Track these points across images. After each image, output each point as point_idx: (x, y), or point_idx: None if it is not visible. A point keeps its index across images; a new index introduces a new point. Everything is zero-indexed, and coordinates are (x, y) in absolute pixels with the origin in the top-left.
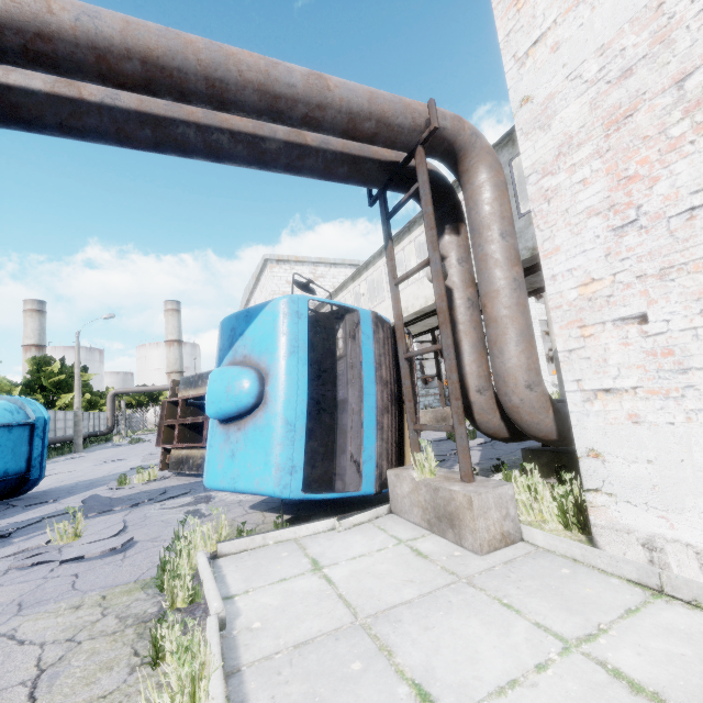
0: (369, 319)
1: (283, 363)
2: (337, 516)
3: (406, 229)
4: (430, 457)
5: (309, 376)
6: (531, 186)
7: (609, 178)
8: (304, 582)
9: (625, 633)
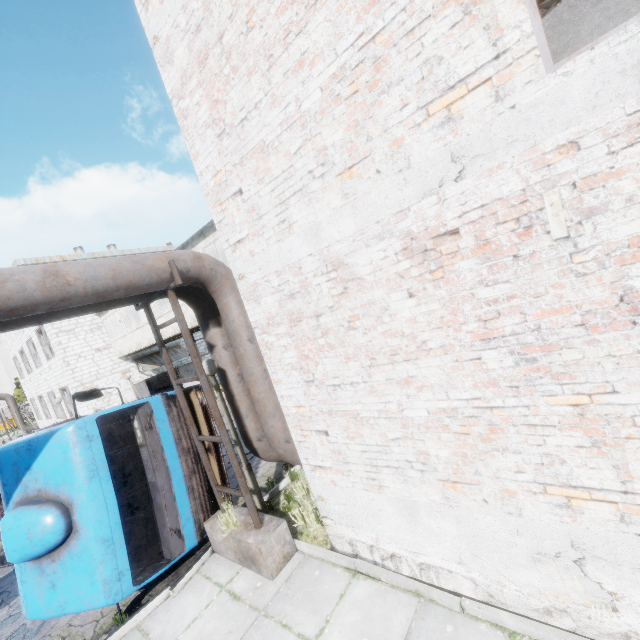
0: (161, 403)
1: (86, 490)
2: (171, 576)
3: (181, 247)
4: (231, 515)
5: (114, 460)
6: (257, 335)
7: (297, 351)
8: None
9: (337, 617)
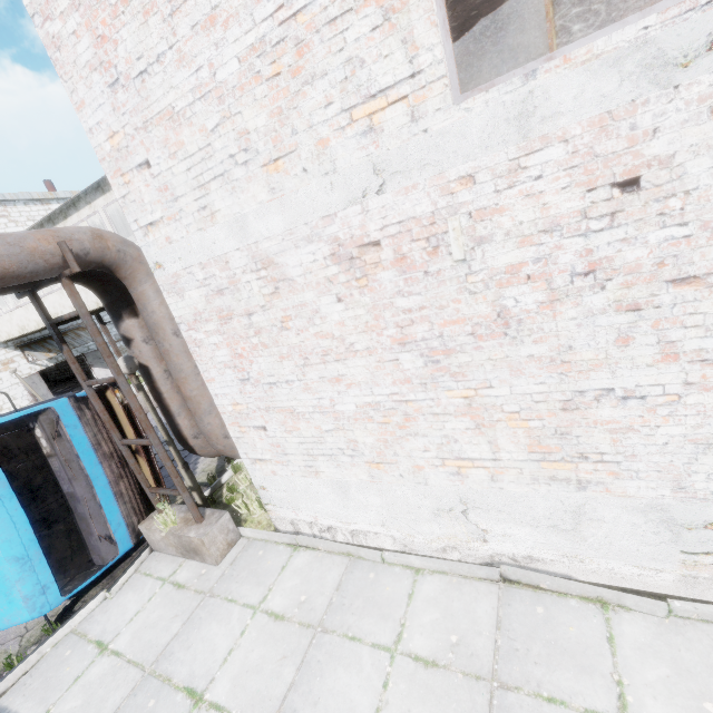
0: (69, 407)
1: None
2: (105, 580)
3: (70, 203)
4: (169, 515)
5: (14, 475)
6: (183, 331)
7: (229, 350)
8: (97, 668)
9: (279, 585)
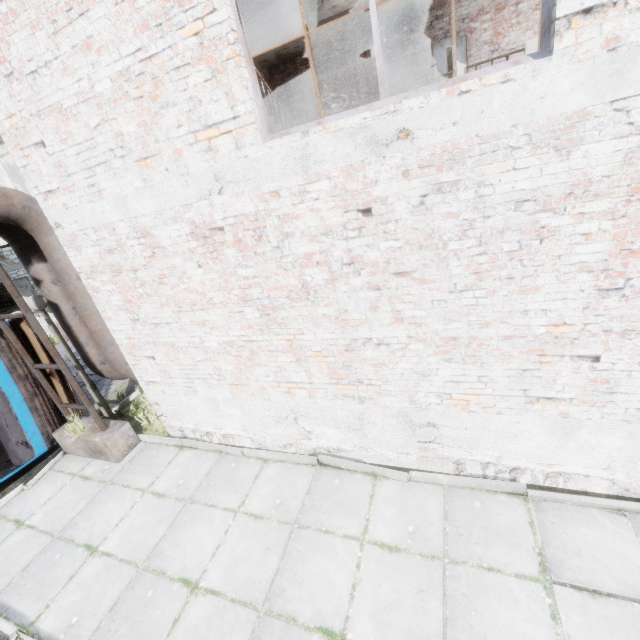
0: None
1: None
2: (24, 477)
3: None
4: (78, 424)
5: None
6: (83, 279)
7: (121, 296)
8: (15, 538)
9: (165, 474)
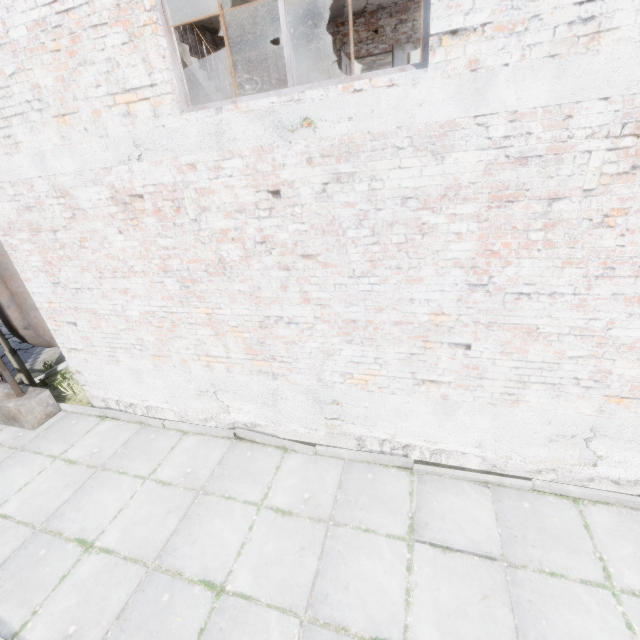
0: None
1: None
2: None
3: None
4: None
5: None
6: (0, 236)
7: (41, 257)
8: None
9: (81, 442)
